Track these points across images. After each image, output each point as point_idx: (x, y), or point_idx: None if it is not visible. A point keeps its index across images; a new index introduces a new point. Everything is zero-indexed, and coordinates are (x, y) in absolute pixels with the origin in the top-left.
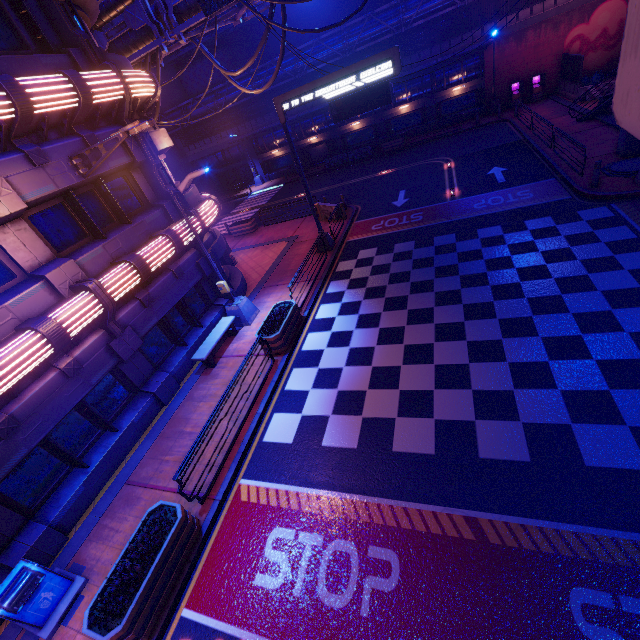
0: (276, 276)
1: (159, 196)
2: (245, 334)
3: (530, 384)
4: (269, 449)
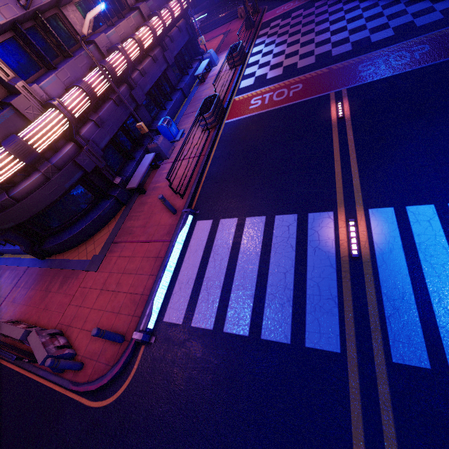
0: (223, 47)
1: None
2: (215, 69)
3: (356, 32)
4: (243, 88)
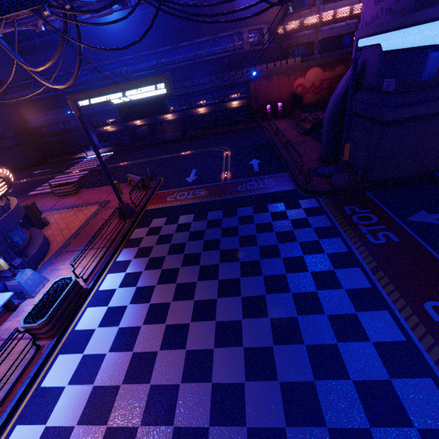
0: (78, 240)
1: None
2: (24, 309)
3: (258, 375)
4: None
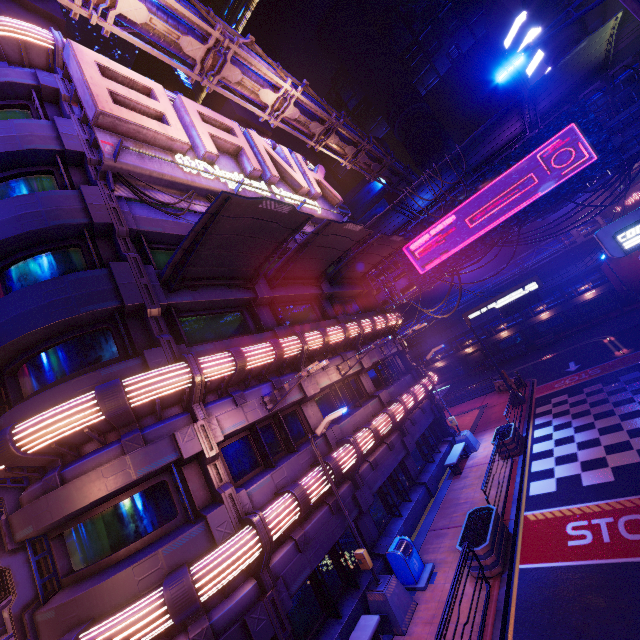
0: (482, 426)
1: (407, 369)
2: (476, 455)
3: None
4: (538, 496)
